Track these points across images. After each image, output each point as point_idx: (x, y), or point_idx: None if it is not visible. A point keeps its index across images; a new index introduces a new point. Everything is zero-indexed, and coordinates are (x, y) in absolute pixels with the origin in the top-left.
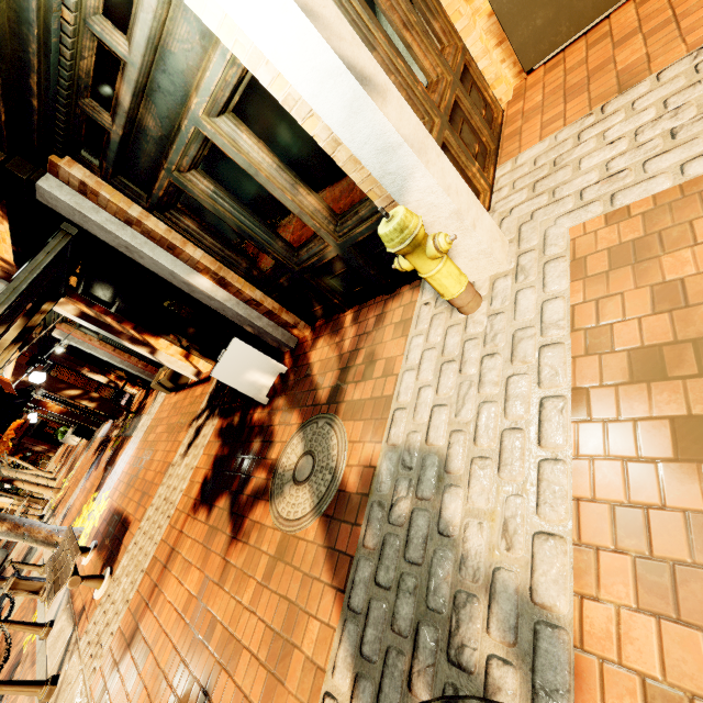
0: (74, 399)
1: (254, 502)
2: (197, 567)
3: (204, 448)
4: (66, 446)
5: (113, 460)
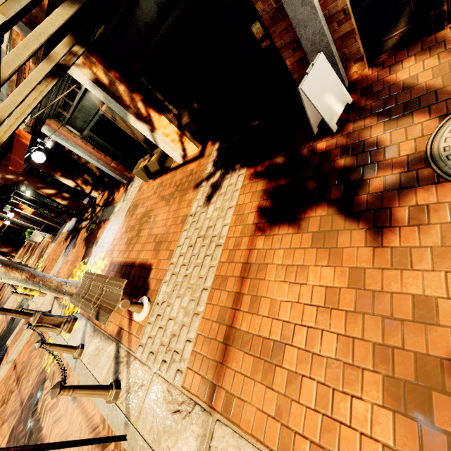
0: (50, 196)
1: (396, 195)
2: (314, 267)
3: (238, 192)
4: (26, 247)
5: (94, 237)
